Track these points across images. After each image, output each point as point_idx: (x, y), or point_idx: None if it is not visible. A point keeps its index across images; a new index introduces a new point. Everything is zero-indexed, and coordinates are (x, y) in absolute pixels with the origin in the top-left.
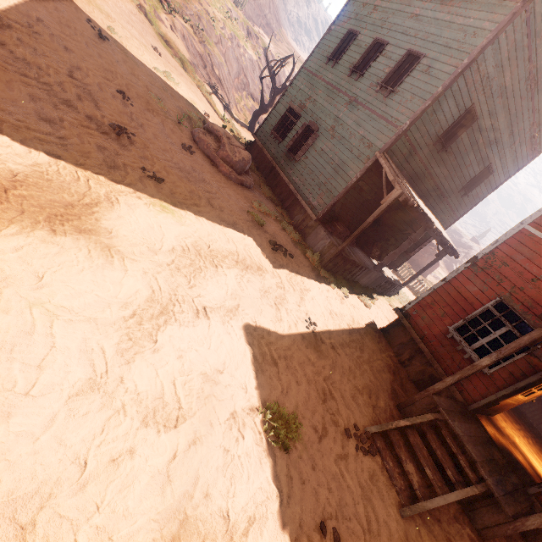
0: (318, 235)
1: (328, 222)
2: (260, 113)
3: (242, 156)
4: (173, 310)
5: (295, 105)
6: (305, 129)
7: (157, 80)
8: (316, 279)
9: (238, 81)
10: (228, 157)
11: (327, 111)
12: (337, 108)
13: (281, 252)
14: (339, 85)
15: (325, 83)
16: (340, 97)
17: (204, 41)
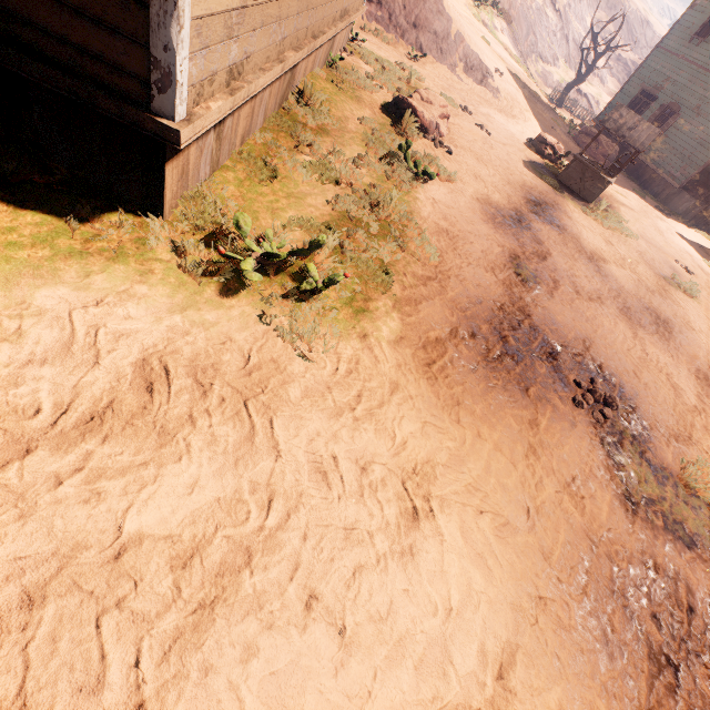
0: (681, 200)
1: (688, 188)
2: (574, 86)
3: (614, 149)
4: (660, 230)
5: (648, 87)
6: (663, 110)
7: (541, 103)
8: (688, 229)
9: (526, 44)
10: (605, 153)
11: (690, 91)
12: (703, 88)
13: (664, 213)
14: (705, 65)
15: (688, 63)
16: (707, 77)
17: (511, 22)
